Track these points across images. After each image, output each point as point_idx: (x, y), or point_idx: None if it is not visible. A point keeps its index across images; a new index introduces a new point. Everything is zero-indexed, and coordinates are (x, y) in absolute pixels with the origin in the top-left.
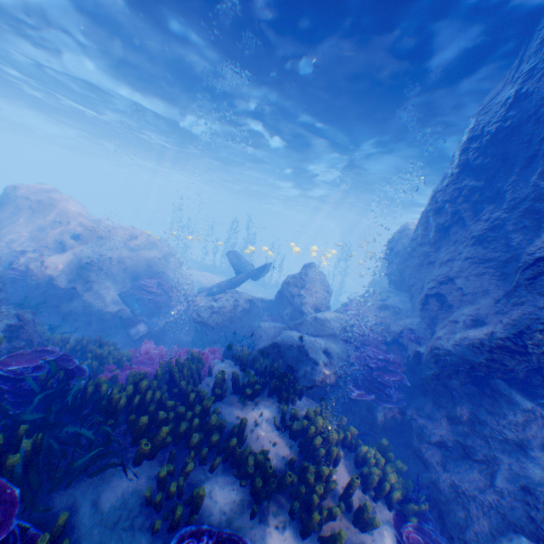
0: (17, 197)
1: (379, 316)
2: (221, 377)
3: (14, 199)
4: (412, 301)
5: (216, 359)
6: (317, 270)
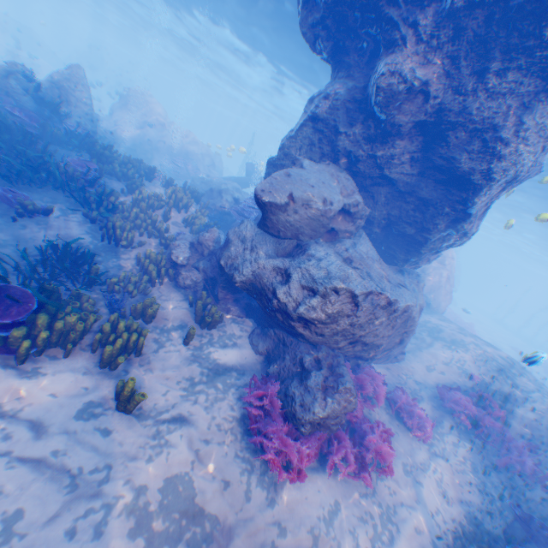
0: (128, 96)
1: None
2: (153, 169)
3: (126, 97)
4: None
5: None
6: None
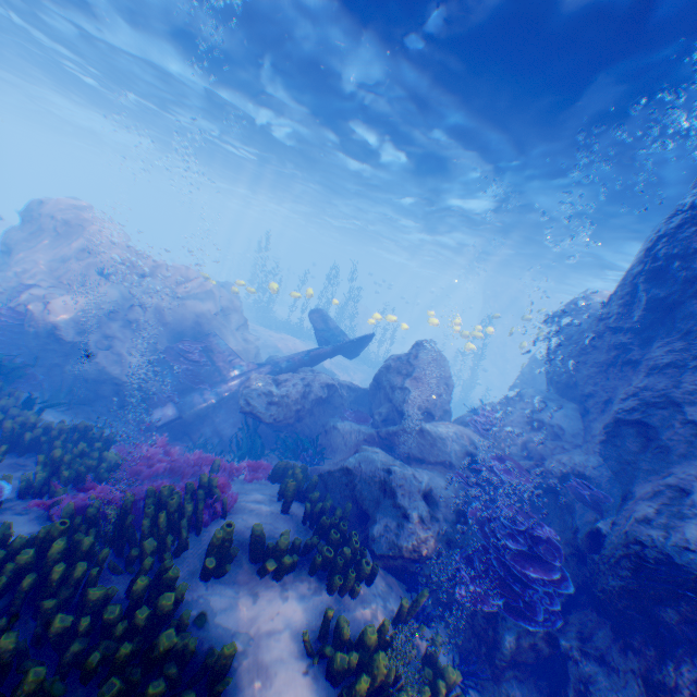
0: (40, 214)
1: (527, 438)
2: (224, 537)
3: (36, 216)
4: (587, 421)
5: (254, 478)
6: (435, 353)
